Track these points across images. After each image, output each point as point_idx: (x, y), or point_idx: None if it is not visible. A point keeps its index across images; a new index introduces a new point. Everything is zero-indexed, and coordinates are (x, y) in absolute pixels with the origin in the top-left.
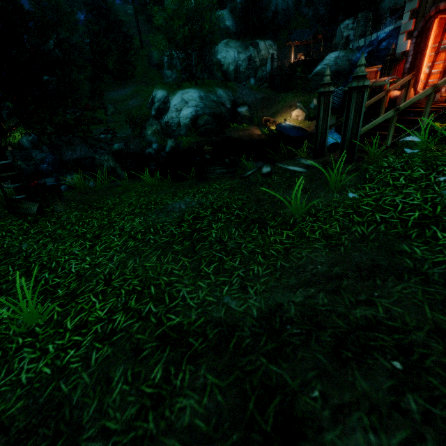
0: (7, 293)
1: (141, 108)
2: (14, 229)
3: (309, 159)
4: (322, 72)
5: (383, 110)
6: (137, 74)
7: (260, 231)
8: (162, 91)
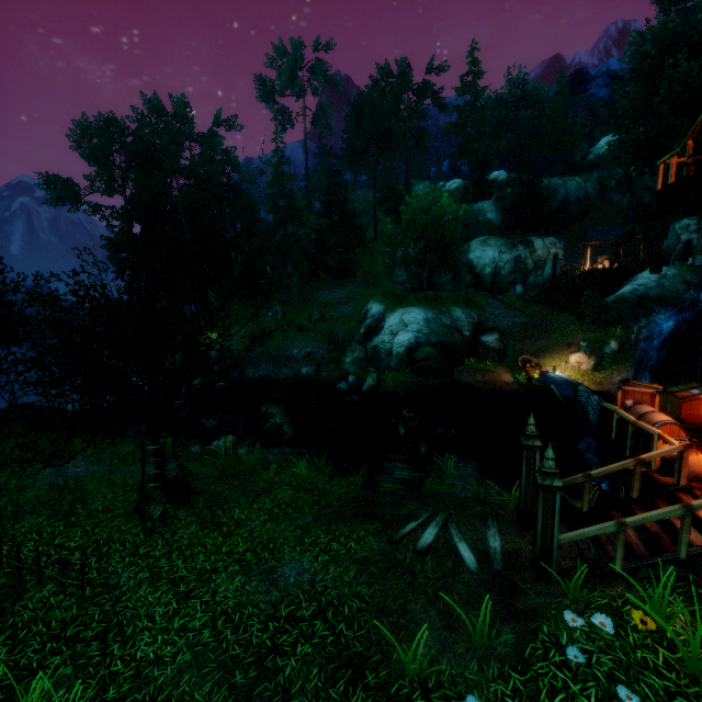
0: (76, 663)
1: (350, 320)
2: (129, 541)
3: (499, 535)
4: (631, 298)
5: (637, 484)
6: (361, 271)
7: (345, 690)
8: (379, 306)
